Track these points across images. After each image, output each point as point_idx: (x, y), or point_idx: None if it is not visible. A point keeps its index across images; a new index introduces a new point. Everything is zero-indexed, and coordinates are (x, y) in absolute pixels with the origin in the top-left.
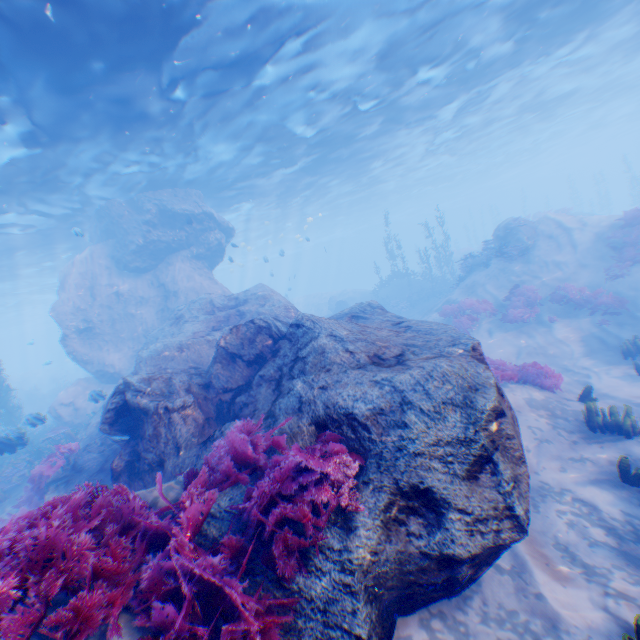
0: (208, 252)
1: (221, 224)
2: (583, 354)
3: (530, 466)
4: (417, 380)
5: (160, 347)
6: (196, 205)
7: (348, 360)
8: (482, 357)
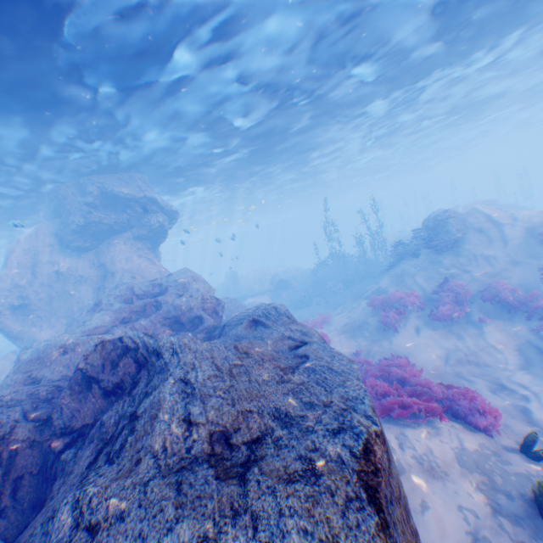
0: (150, 233)
1: (164, 207)
2: (520, 366)
3: None
4: None
5: (43, 347)
6: (139, 189)
7: (174, 448)
8: (378, 481)
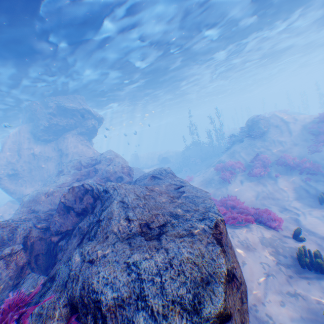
0: (87, 131)
1: (95, 115)
2: (295, 198)
3: (260, 297)
4: (159, 269)
5: (35, 194)
6: (80, 105)
7: (123, 229)
8: (221, 236)
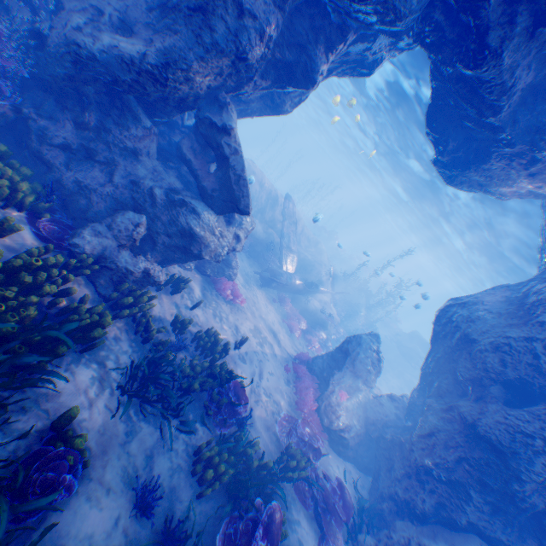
0: None
1: None
2: None
3: None
4: None
5: None
6: None
7: None
8: None
